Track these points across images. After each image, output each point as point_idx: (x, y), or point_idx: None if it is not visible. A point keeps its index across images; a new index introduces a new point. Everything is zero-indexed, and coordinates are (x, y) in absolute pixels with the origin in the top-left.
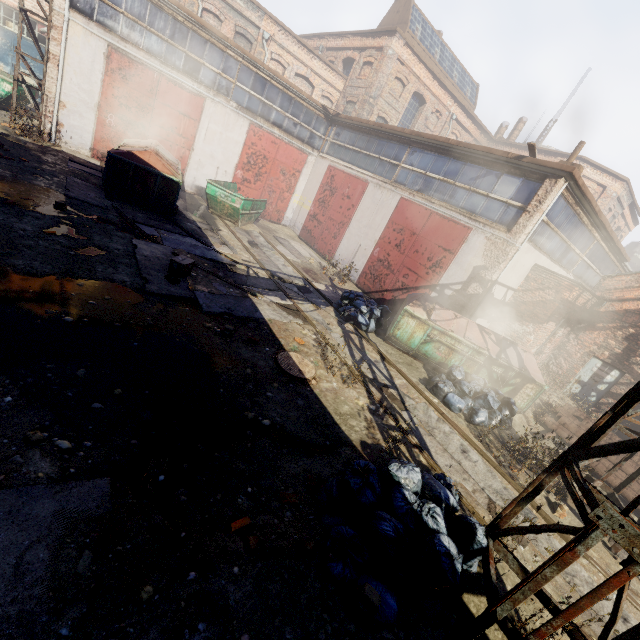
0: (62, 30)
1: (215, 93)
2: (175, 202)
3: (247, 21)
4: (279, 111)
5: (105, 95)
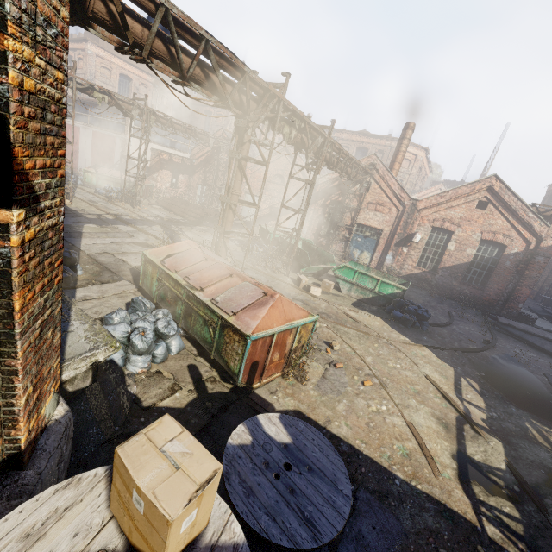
0: None
1: None
2: None
3: None
4: None
5: None
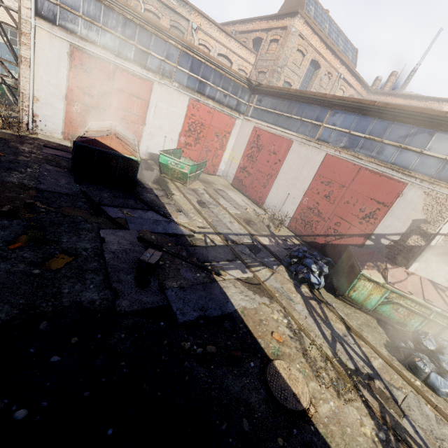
0: (30, 36)
1: (160, 77)
2: (135, 177)
3: (179, 16)
4: (212, 86)
5: (71, 87)
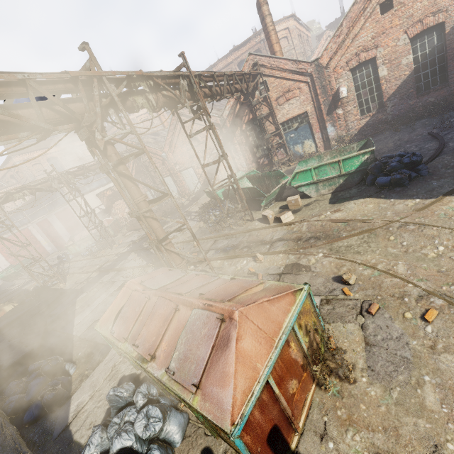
0: None
1: None
2: None
3: None
4: None
5: None
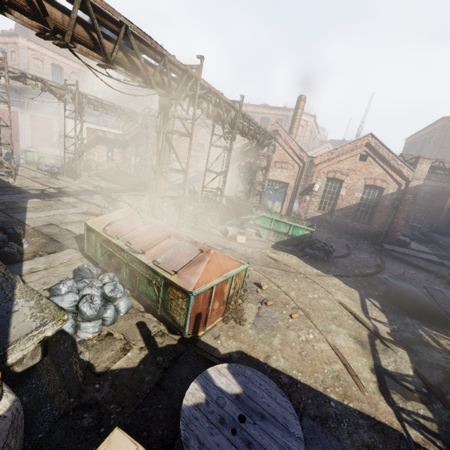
0: None
1: None
2: None
3: None
4: None
5: None
